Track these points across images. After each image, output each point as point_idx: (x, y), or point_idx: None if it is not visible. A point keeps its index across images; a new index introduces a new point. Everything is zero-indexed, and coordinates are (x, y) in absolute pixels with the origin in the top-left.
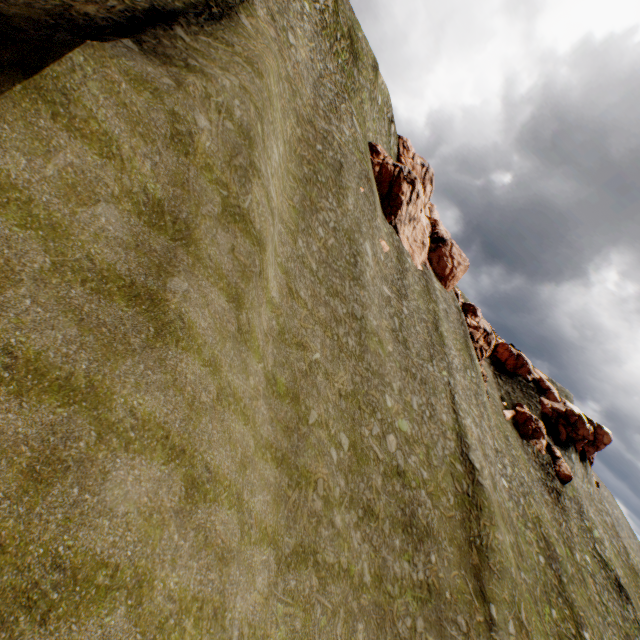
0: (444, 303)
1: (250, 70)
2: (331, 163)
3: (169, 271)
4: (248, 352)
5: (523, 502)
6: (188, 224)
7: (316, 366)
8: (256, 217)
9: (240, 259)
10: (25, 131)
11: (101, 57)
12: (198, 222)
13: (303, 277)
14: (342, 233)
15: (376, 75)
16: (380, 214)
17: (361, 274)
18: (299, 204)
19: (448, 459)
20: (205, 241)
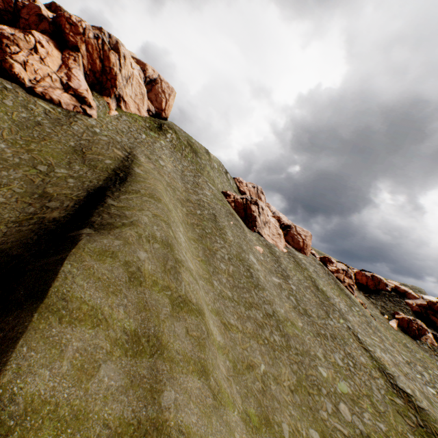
0: (311, 266)
1: (153, 201)
2: (209, 217)
3: (158, 389)
4: (225, 410)
5: None
6: (156, 335)
7: (266, 377)
8: (191, 294)
9: (193, 334)
10: (44, 347)
11: (79, 258)
12: (162, 329)
13: (227, 307)
14: (234, 258)
15: (209, 155)
16: (247, 230)
17: (258, 280)
18: (203, 256)
19: (387, 398)
20: (170, 340)
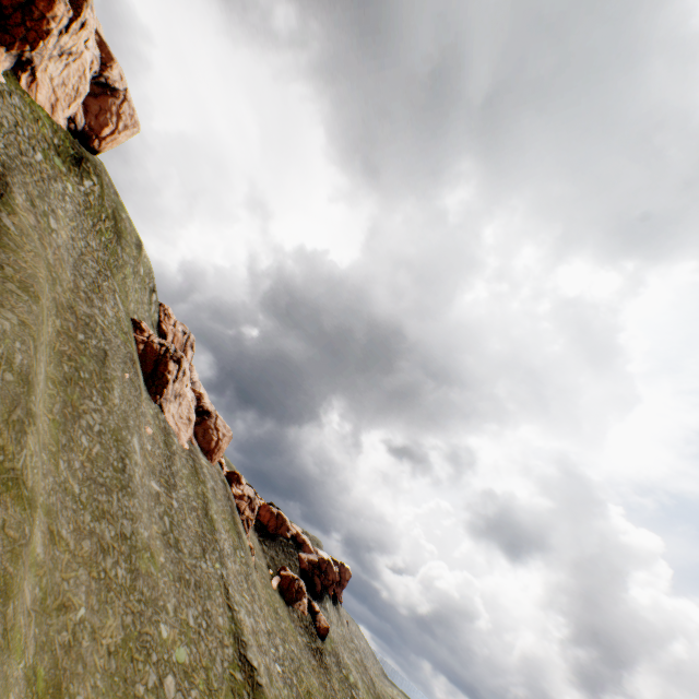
0: (212, 480)
1: (28, 297)
2: (95, 353)
3: None
4: (10, 657)
5: (296, 681)
6: None
7: (81, 627)
8: (32, 470)
9: (12, 533)
10: None
11: None
12: None
13: (65, 509)
14: (109, 435)
15: (141, 251)
16: (145, 395)
17: (131, 479)
18: (60, 414)
19: (228, 672)
20: None
